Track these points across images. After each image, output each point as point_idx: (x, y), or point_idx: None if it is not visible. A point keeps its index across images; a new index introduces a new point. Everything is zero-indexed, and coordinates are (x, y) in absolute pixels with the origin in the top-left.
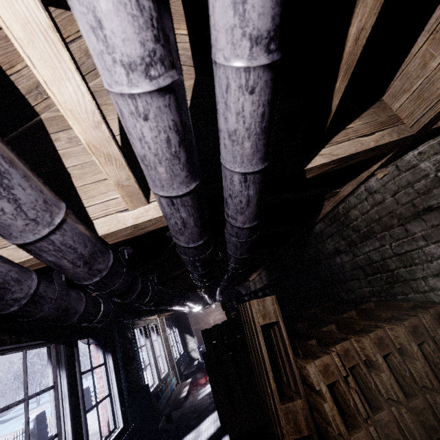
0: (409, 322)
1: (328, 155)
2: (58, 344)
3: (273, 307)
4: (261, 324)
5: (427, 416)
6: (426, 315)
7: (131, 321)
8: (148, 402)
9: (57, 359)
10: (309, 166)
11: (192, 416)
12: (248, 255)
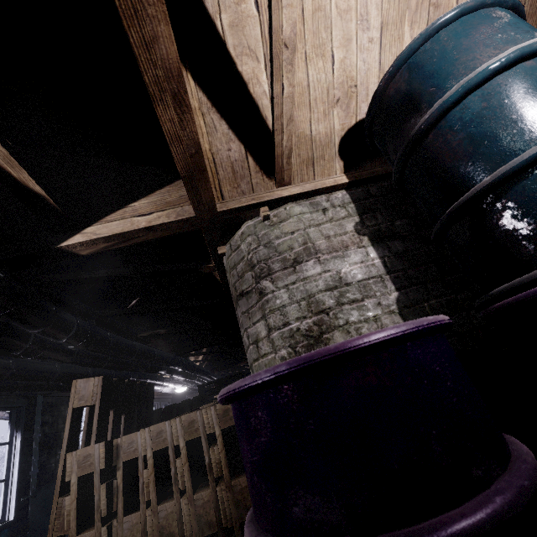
0: (187, 416)
1: (90, 234)
2: None
3: (95, 389)
4: (75, 406)
5: (171, 522)
6: (210, 410)
7: None
8: None
9: None
10: (63, 244)
11: None
12: (41, 330)
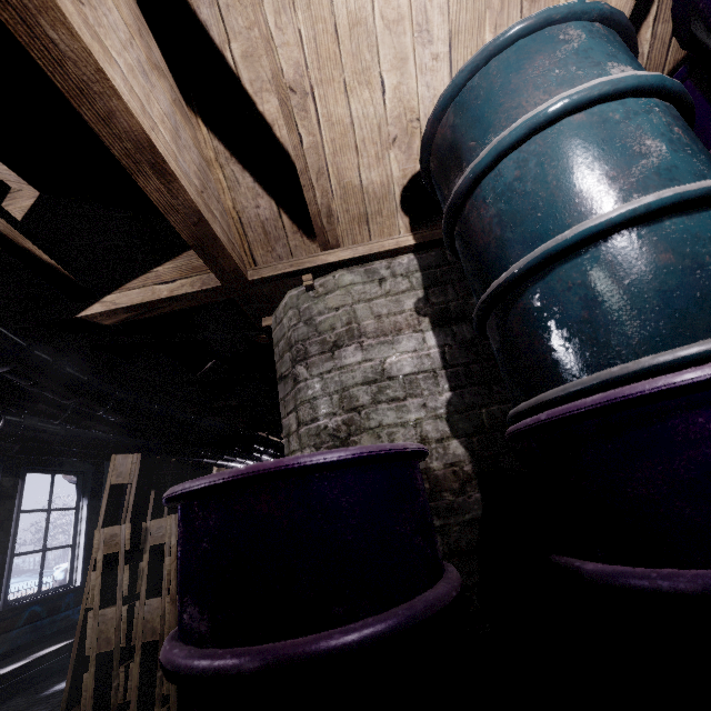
0: None
1: (110, 304)
2: None
3: (133, 467)
4: (112, 482)
5: None
6: None
7: None
8: None
9: None
10: (82, 314)
11: None
12: (73, 401)
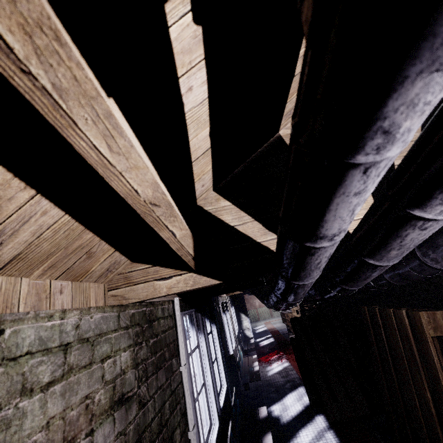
0: None
1: None
2: (196, 312)
3: None
4: (432, 335)
5: None
6: None
7: (217, 297)
8: (236, 370)
9: (197, 325)
10: None
11: (269, 389)
12: None
